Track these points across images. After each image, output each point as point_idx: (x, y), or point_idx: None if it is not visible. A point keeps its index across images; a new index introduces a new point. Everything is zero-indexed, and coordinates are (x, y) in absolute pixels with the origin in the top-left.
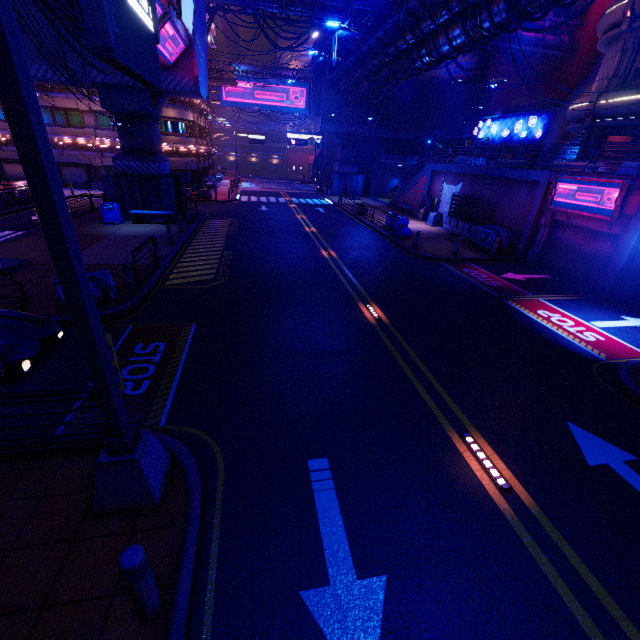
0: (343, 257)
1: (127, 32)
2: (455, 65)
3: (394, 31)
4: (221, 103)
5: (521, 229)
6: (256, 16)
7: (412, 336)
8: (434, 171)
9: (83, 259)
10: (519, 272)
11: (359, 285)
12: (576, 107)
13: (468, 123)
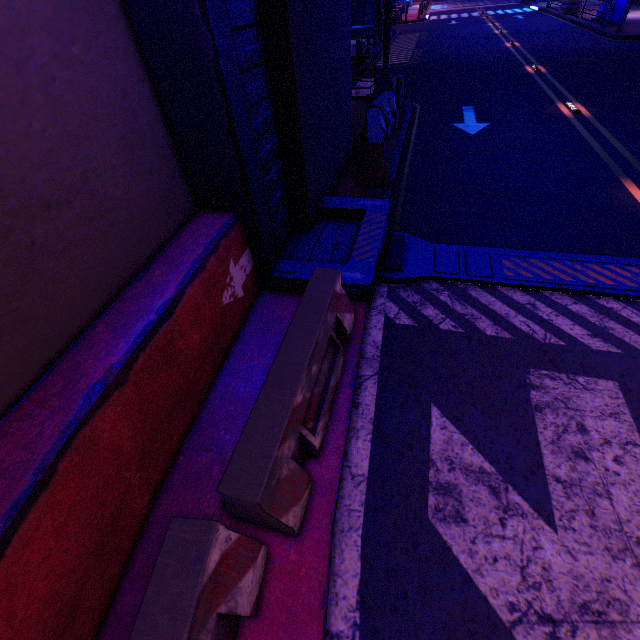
0: (526, 45)
1: None
2: None
3: None
4: None
5: None
6: None
7: (562, 77)
8: None
9: None
10: None
11: (532, 58)
12: None
13: None
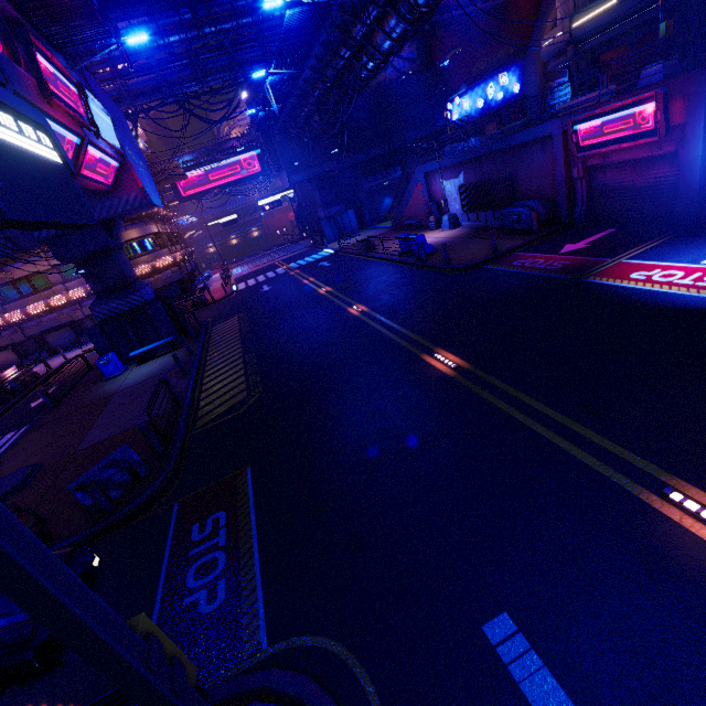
0: (375, 307)
1: (17, 178)
2: (397, 61)
3: (325, 53)
4: (179, 201)
5: (553, 192)
6: (179, 102)
7: (507, 372)
8: (426, 173)
9: (97, 435)
10: (576, 239)
11: (410, 333)
12: (550, 42)
13: (436, 111)
